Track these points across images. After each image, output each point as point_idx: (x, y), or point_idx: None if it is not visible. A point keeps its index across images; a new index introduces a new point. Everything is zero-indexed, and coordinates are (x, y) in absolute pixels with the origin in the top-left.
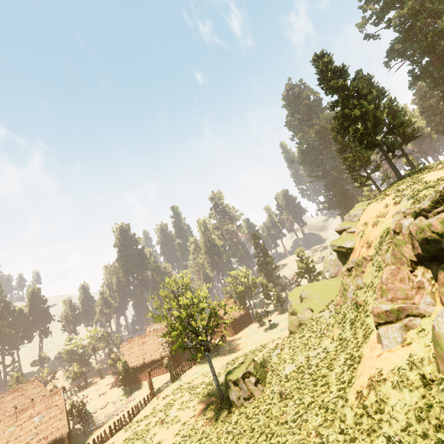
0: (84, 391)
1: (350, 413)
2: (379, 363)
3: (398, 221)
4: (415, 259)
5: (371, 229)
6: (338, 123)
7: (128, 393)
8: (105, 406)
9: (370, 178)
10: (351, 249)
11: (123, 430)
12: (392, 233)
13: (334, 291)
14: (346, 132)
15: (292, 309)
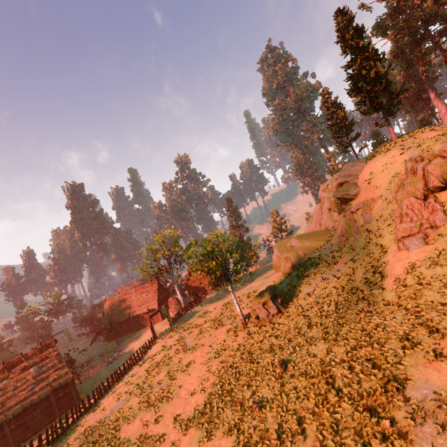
0: None
1: (390, 294)
2: (410, 259)
3: (413, 165)
4: (427, 192)
5: (379, 176)
6: (352, 84)
7: (115, 346)
8: (91, 360)
9: (350, 145)
10: (356, 195)
11: (137, 366)
12: (402, 176)
13: (322, 238)
14: (356, 93)
15: (286, 254)
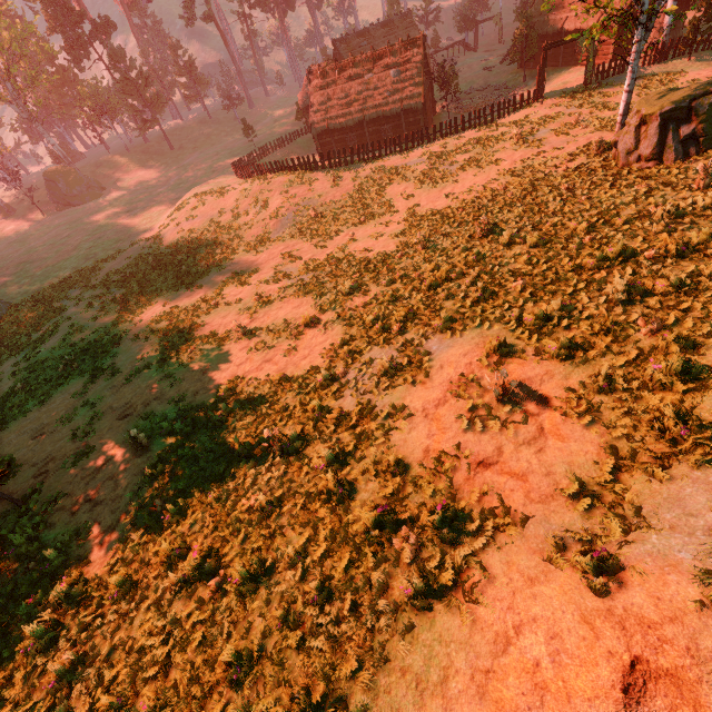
0: (469, 56)
1: None
2: None
3: None
4: None
5: None
6: None
7: (519, 81)
8: (484, 90)
9: None
10: None
11: (478, 129)
12: None
13: None
14: None
15: None
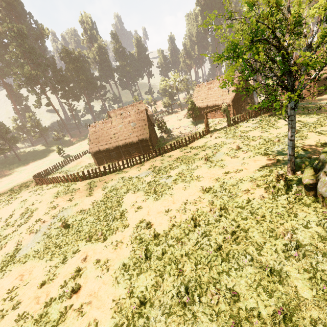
0: (170, 115)
1: None
2: None
3: None
4: None
5: None
6: None
7: (194, 124)
8: (179, 128)
9: None
10: None
11: (180, 150)
12: None
13: None
14: None
15: None
